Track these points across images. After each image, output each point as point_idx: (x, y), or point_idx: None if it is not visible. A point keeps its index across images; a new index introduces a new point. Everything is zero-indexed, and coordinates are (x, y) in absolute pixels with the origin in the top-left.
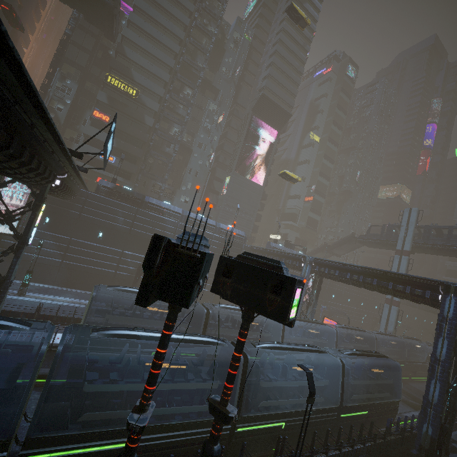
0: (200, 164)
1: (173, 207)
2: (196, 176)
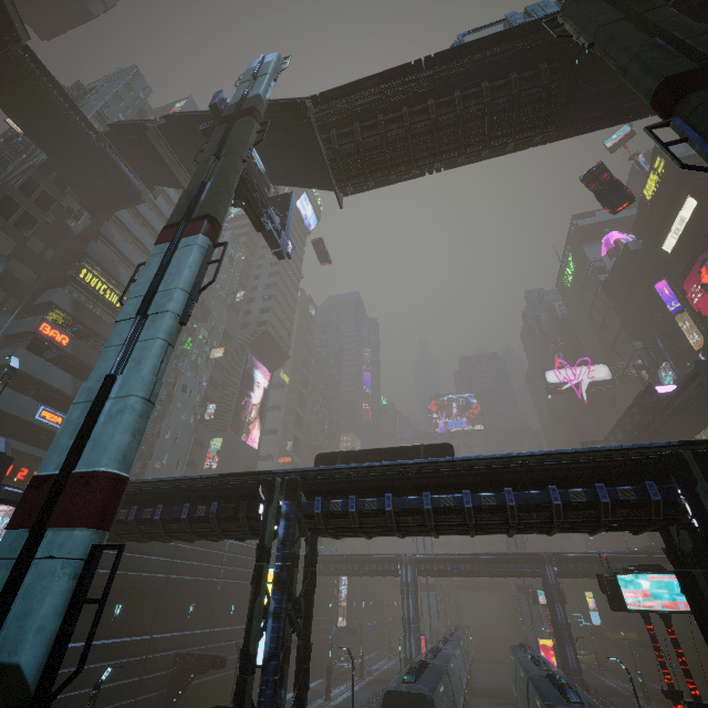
0: (183, 420)
1: None
2: (175, 441)
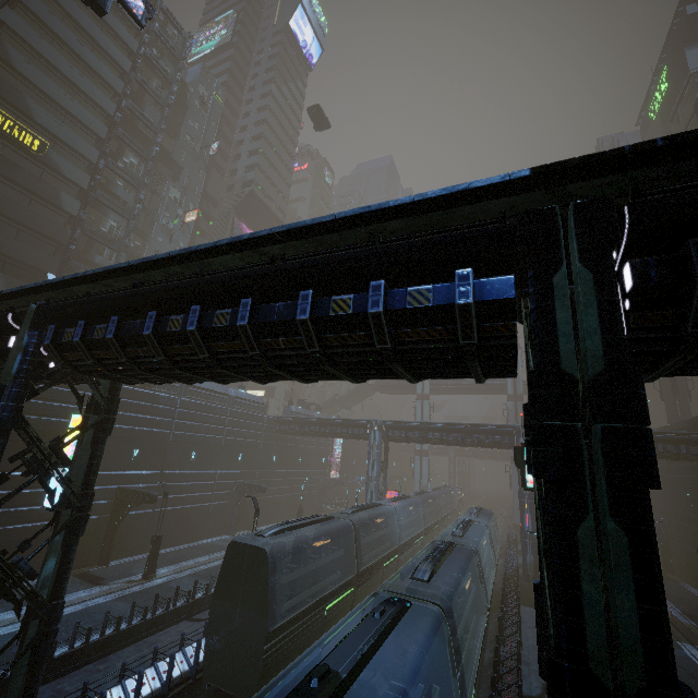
0: None
1: None
2: None
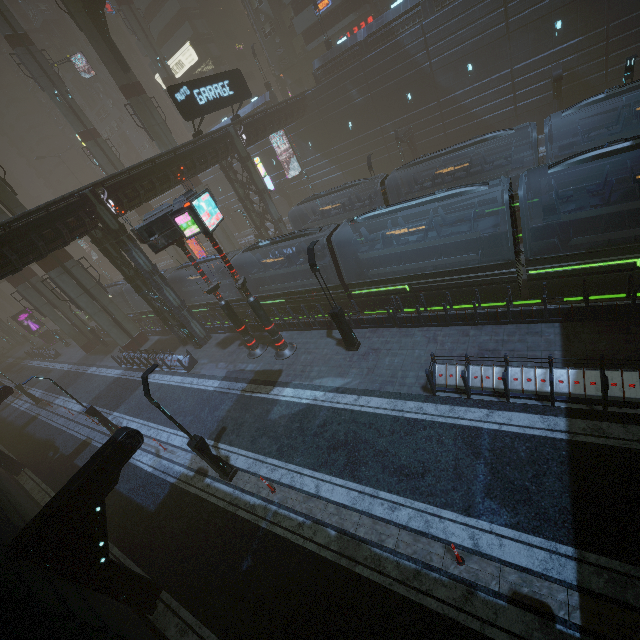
0: None
1: (402, 5)
2: None
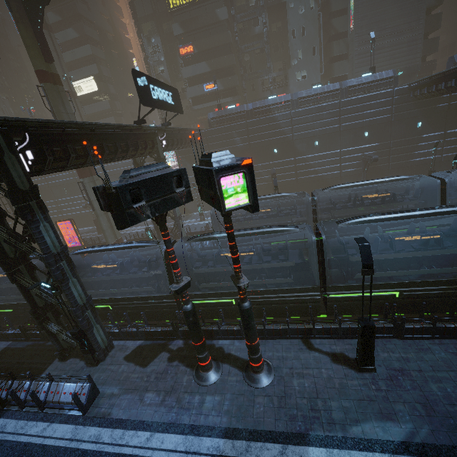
0: (302, 14)
1: (278, 98)
2: (303, 36)
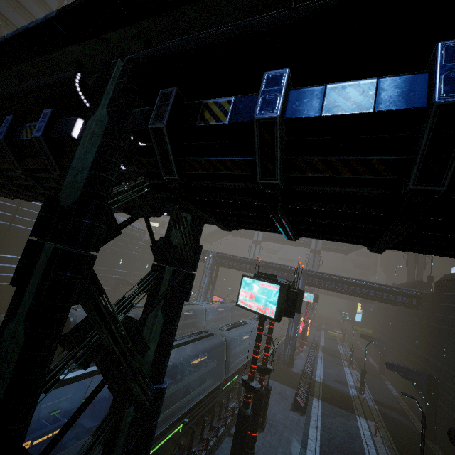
0: None
1: None
2: None
